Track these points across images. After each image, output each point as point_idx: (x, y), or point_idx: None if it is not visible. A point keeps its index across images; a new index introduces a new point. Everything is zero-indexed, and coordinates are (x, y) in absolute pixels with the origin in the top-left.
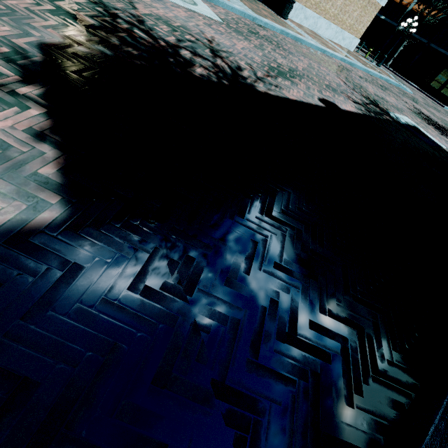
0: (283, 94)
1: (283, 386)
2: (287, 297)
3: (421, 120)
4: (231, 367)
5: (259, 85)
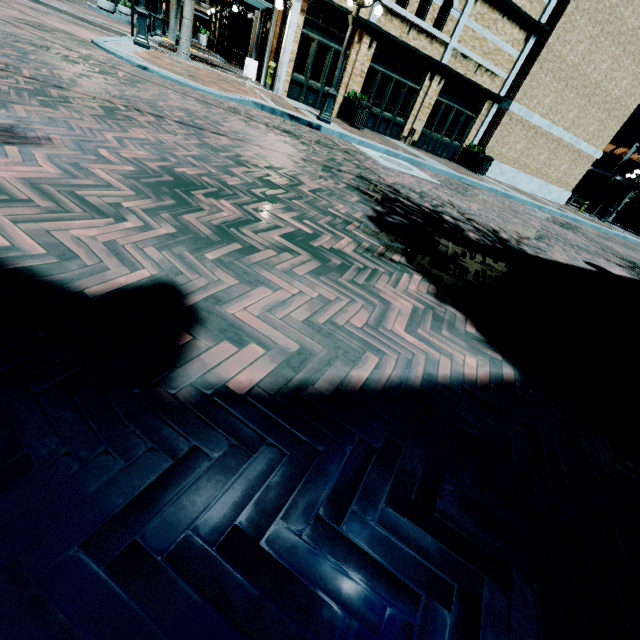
0: (551, 257)
1: None
2: None
3: None
4: None
5: (525, 248)
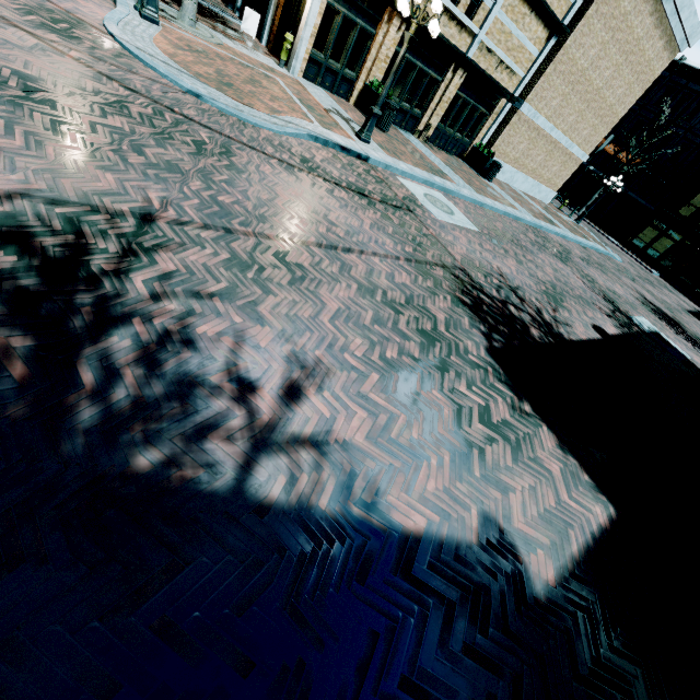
0: (577, 334)
1: None
2: None
3: (654, 316)
4: None
5: (562, 331)
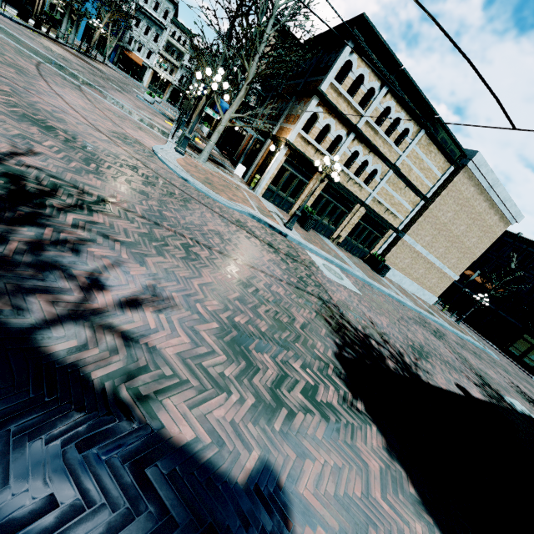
0: (436, 382)
1: None
2: None
3: (529, 404)
4: None
5: (420, 374)
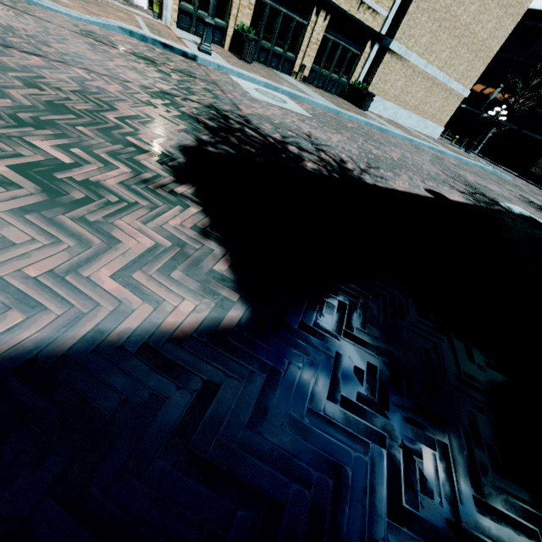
0: (391, 185)
1: (525, 537)
2: (484, 419)
3: (535, 210)
4: (459, 505)
5: (366, 177)
